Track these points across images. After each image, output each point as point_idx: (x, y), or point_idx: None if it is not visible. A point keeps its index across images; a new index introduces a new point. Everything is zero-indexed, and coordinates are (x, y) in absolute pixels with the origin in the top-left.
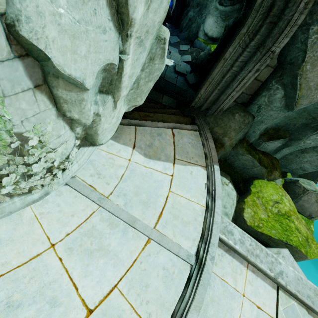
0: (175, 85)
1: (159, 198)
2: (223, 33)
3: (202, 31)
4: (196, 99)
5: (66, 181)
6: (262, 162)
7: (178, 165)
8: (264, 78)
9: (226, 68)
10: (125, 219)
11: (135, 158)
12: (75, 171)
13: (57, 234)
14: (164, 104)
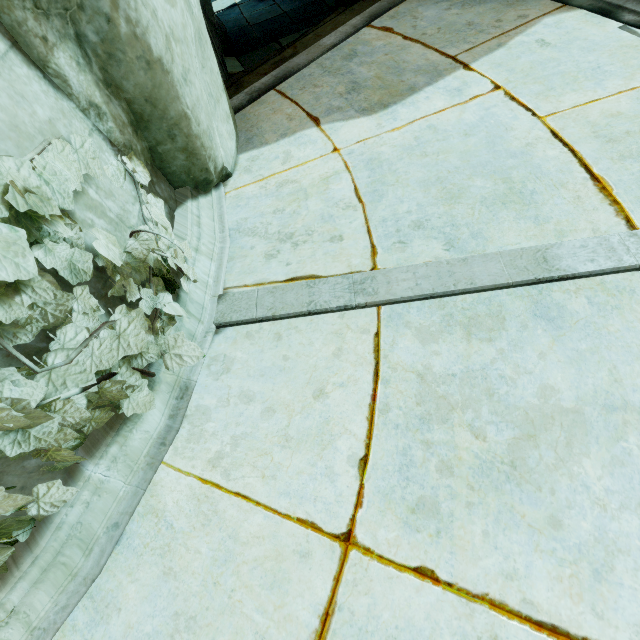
0: (285, 13)
1: (533, 155)
2: None
3: None
4: None
5: (212, 319)
6: None
7: (481, 59)
8: None
9: None
10: (506, 277)
11: (346, 135)
12: (212, 278)
13: (326, 490)
14: None
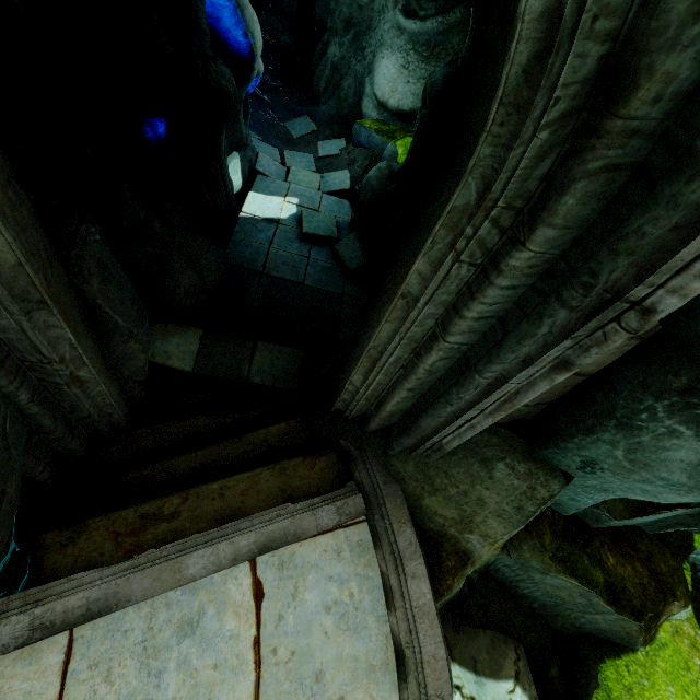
0: (302, 287)
1: None
2: (421, 113)
3: (371, 96)
4: (343, 394)
5: None
6: (619, 593)
7: None
8: (595, 365)
9: (421, 327)
10: None
11: None
12: None
13: None
14: (258, 380)
